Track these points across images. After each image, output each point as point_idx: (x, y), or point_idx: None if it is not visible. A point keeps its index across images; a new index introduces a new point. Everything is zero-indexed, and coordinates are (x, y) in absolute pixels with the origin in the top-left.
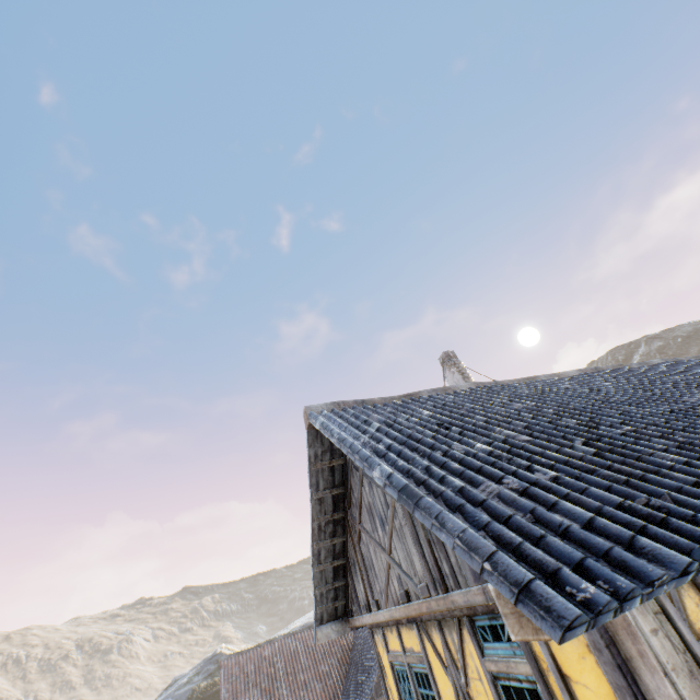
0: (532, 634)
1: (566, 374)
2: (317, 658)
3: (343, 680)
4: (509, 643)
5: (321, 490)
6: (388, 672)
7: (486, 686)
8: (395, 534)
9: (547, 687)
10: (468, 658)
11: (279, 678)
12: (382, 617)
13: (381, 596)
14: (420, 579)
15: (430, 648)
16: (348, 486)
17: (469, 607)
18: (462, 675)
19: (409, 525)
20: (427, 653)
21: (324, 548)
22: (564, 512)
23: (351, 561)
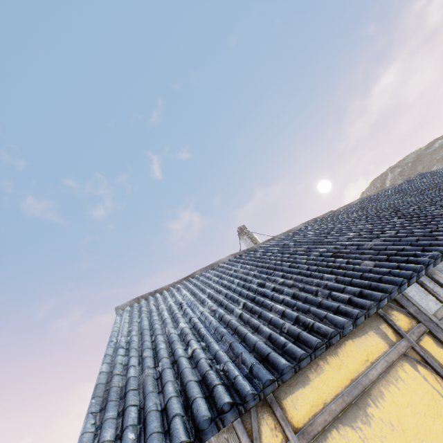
0: None
1: (294, 229)
2: None
3: None
4: None
5: None
6: None
7: None
8: None
9: None
10: None
11: None
12: None
13: None
14: None
15: None
16: None
17: None
18: None
19: None
20: None
21: None
22: (164, 393)
23: None
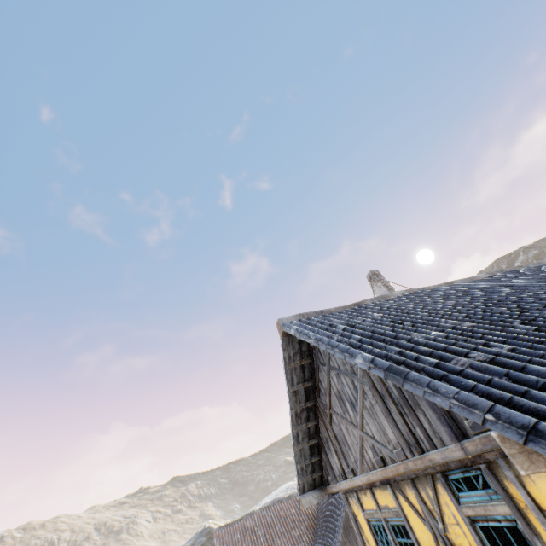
0: (544, 467)
1: (477, 277)
2: (289, 526)
3: (312, 543)
4: (484, 490)
5: (295, 384)
6: (365, 527)
7: (464, 529)
8: (366, 412)
9: (527, 523)
10: (444, 508)
11: (260, 544)
12: (359, 481)
13: (355, 465)
14: (394, 445)
15: (405, 503)
16: (316, 379)
17: (442, 464)
18: (439, 522)
19: (380, 403)
20: (402, 508)
21: (301, 431)
22: (535, 373)
23: (324, 440)
